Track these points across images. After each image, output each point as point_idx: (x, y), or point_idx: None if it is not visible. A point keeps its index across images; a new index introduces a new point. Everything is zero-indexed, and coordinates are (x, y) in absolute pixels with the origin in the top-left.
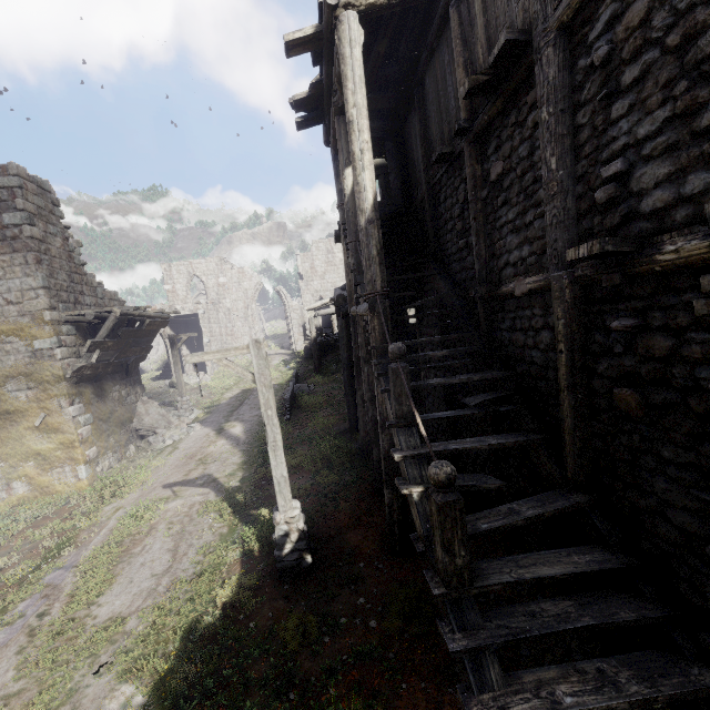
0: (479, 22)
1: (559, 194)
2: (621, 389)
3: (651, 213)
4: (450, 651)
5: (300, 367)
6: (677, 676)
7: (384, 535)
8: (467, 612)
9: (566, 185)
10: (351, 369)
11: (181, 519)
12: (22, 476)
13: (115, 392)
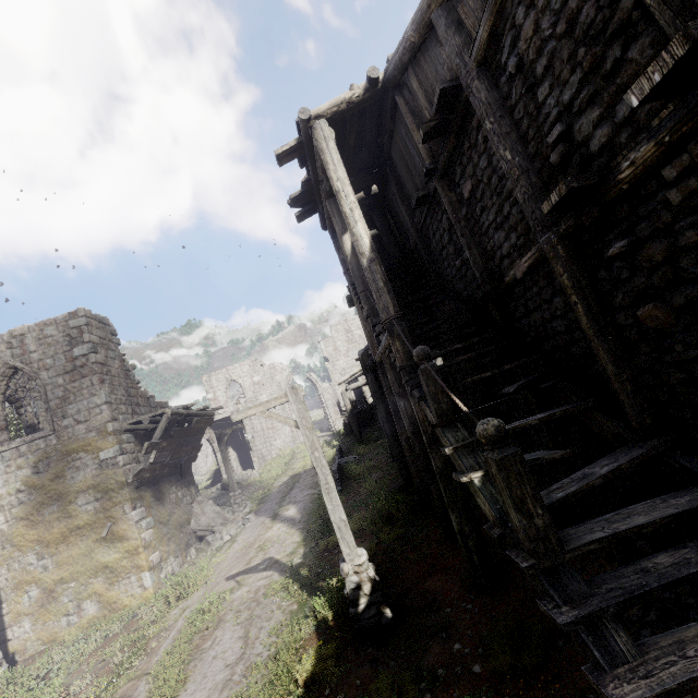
0: (420, 95)
1: (522, 175)
2: (643, 308)
3: (600, 149)
4: (561, 624)
5: (342, 444)
6: None
7: (465, 575)
8: (568, 583)
9: (525, 166)
10: (390, 422)
11: (248, 605)
12: (92, 594)
13: (172, 494)
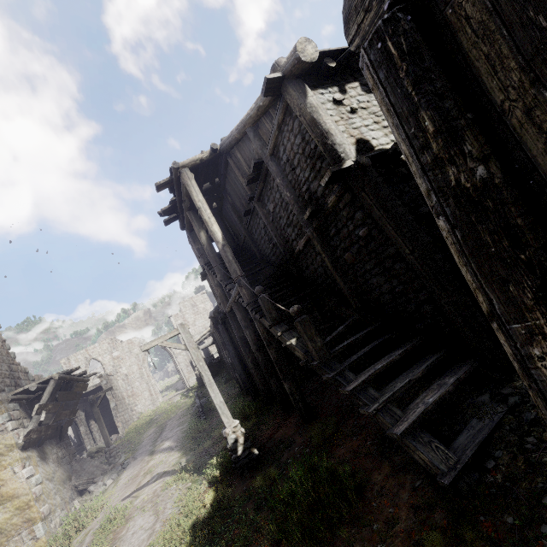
0: (242, 160)
1: (295, 203)
2: (346, 255)
3: (321, 196)
4: (330, 377)
5: (197, 393)
6: (413, 341)
7: (297, 422)
8: (333, 366)
9: (296, 199)
10: (238, 356)
11: (150, 501)
12: None
13: (54, 454)
